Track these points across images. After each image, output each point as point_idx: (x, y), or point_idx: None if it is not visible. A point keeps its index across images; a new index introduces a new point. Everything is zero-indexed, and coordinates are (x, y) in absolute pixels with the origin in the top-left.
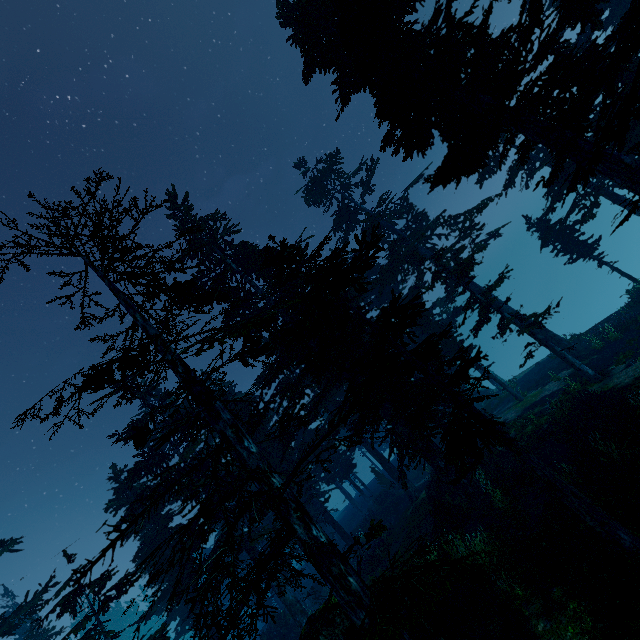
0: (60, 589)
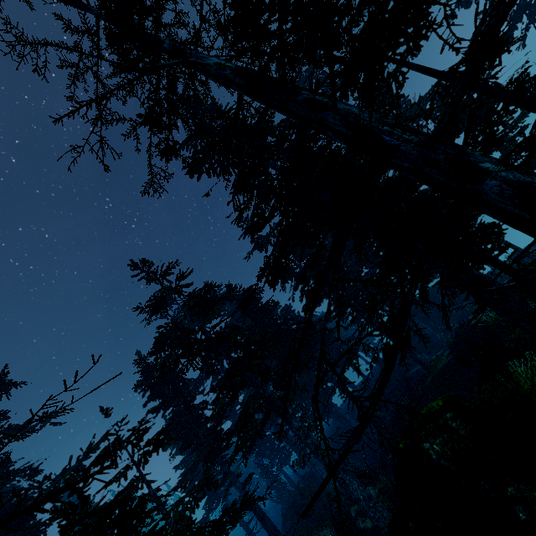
0: (99, 440)
